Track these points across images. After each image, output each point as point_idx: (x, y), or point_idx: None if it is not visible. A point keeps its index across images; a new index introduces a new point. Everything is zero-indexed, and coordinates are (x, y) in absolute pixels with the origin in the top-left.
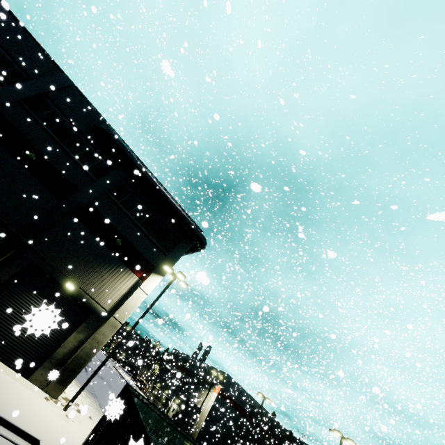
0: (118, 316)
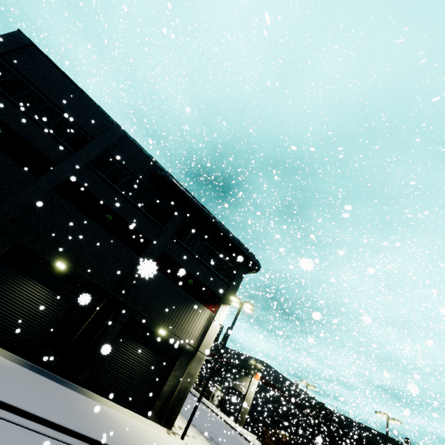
0: (202, 349)
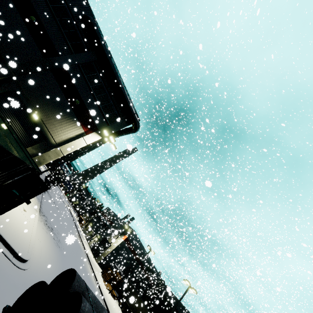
0: (62, 149)
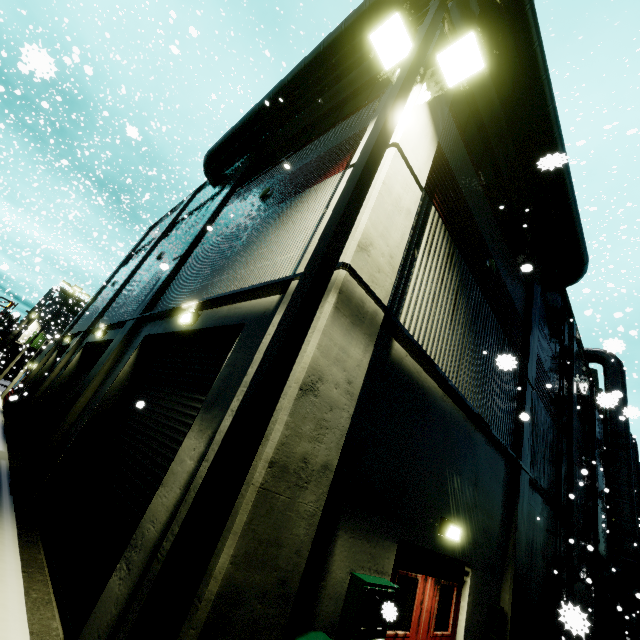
0: None
